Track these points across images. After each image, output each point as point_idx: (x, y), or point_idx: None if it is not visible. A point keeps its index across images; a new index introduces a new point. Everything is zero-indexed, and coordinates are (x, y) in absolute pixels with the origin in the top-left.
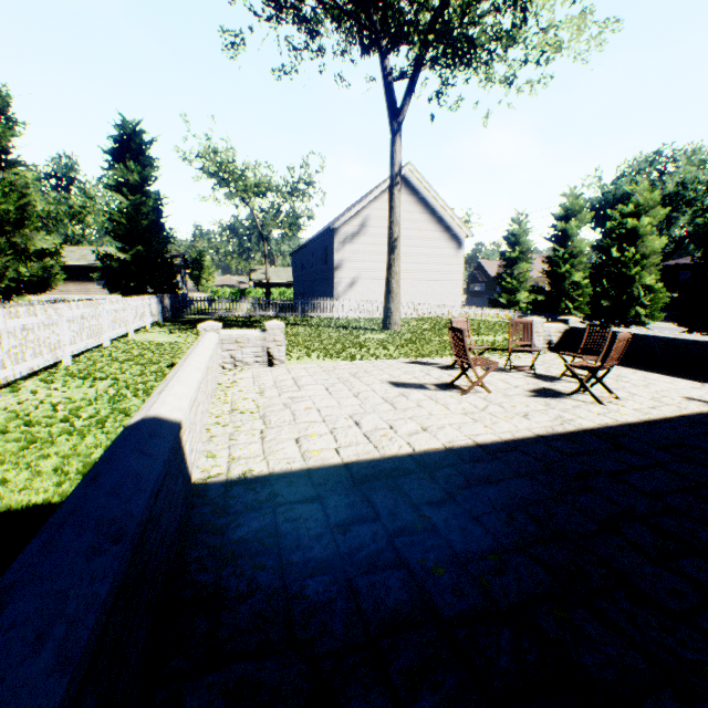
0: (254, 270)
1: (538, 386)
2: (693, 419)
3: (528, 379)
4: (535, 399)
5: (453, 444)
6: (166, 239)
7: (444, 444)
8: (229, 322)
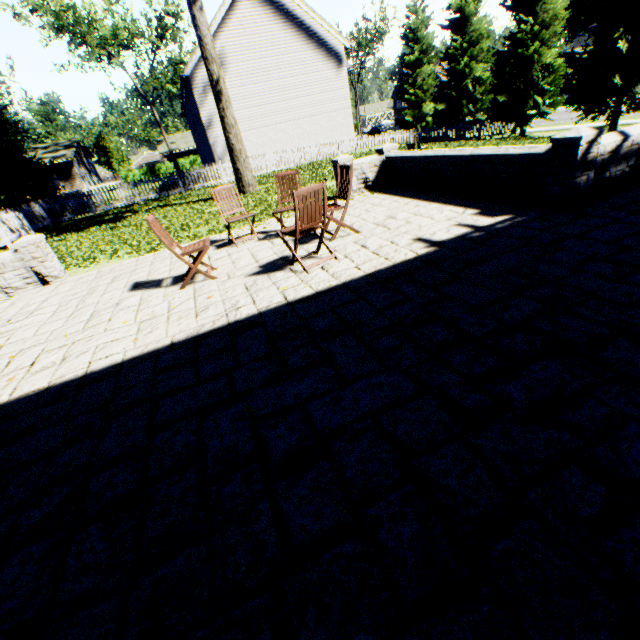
0: (161, 142)
1: (280, 256)
2: (375, 278)
3: (284, 246)
4: (249, 280)
5: (64, 378)
6: (19, 135)
7: (54, 381)
8: (99, 219)
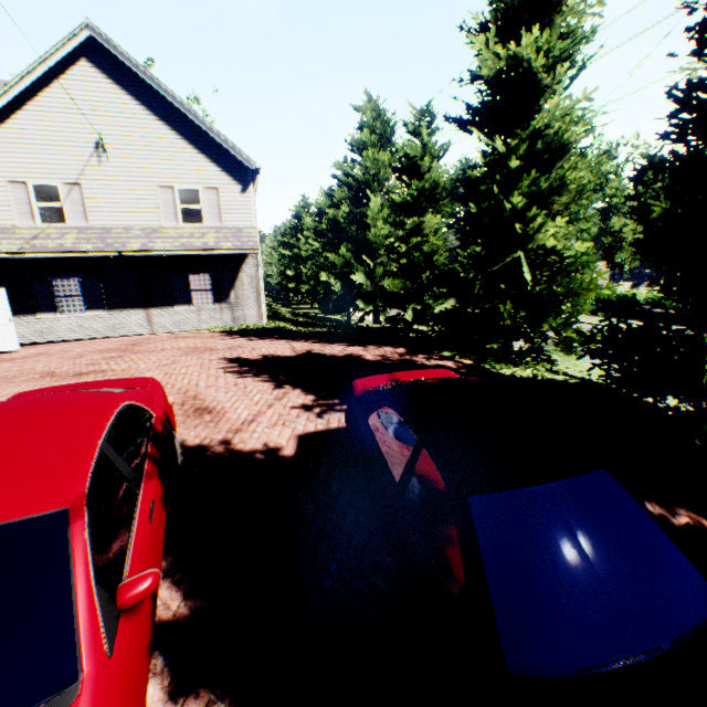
0: None
1: None
2: None
3: None
4: None
5: None
6: None
7: None
8: None
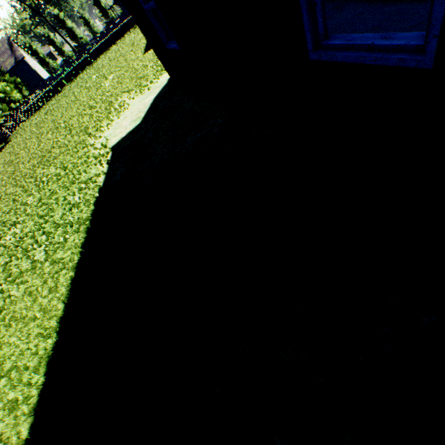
0: None
1: None
2: None
3: None
4: None
5: None
6: None
7: None
8: None
